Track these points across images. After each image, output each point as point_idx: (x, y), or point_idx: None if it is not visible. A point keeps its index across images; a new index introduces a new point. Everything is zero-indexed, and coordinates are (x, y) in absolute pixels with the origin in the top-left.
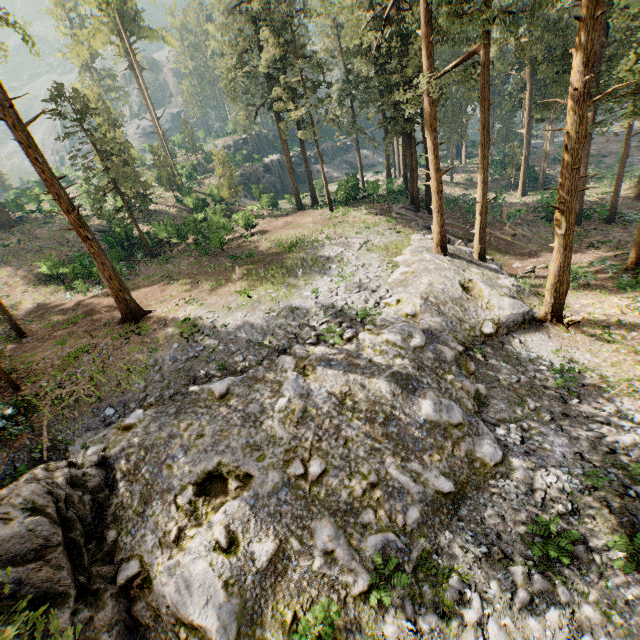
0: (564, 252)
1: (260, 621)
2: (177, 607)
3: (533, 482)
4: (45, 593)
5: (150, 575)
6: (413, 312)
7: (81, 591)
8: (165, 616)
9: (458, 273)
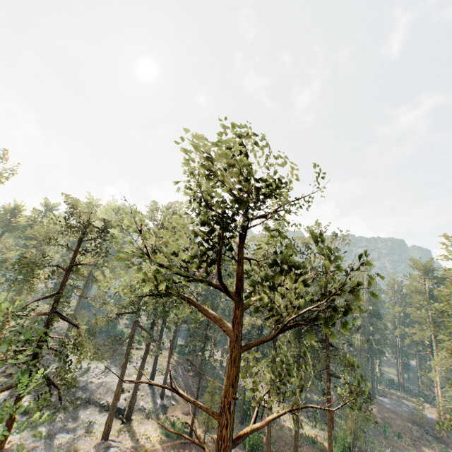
0: (134, 387)
1: None
2: None
3: (37, 424)
4: None
5: None
6: (93, 381)
7: None
8: None
9: (132, 387)
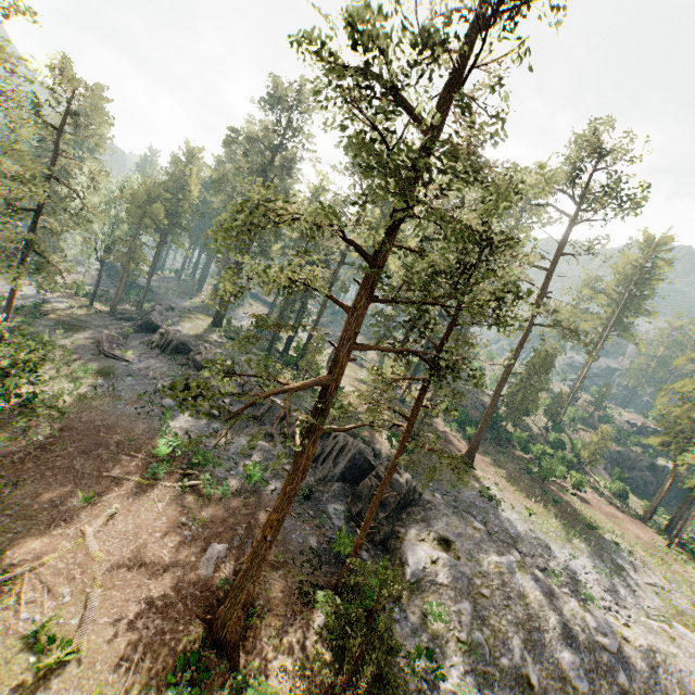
0: None
1: (420, 592)
2: (407, 552)
3: None
4: (384, 504)
5: (405, 537)
6: (628, 638)
7: (387, 516)
8: (398, 552)
9: None
